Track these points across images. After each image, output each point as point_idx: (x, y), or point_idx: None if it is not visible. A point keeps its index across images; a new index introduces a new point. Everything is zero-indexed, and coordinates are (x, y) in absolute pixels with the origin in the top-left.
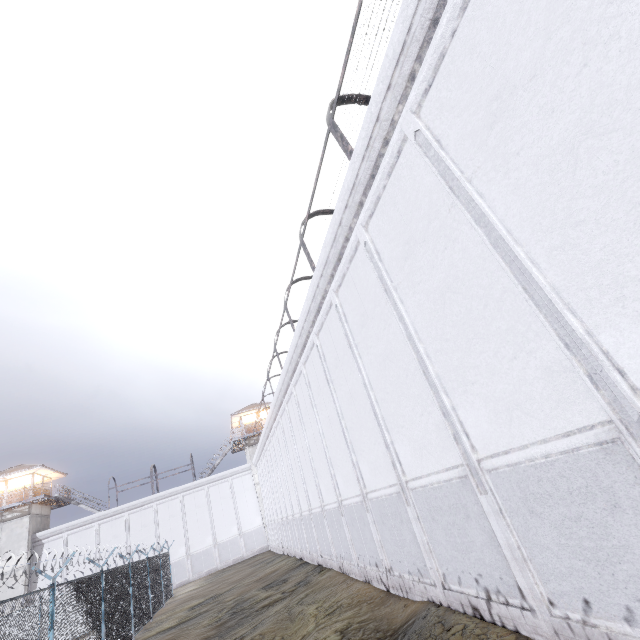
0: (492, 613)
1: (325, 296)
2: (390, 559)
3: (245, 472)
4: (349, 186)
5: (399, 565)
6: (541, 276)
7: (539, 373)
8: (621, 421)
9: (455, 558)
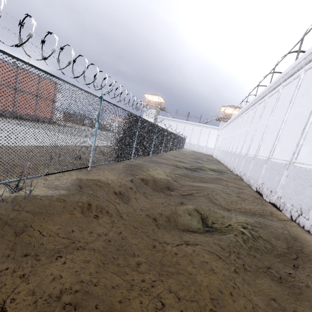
0: (242, 177)
1: (266, 95)
2: (236, 166)
3: (216, 129)
4: (285, 72)
5: (236, 168)
6: (280, 132)
7: (270, 147)
8: (268, 158)
9: (244, 169)
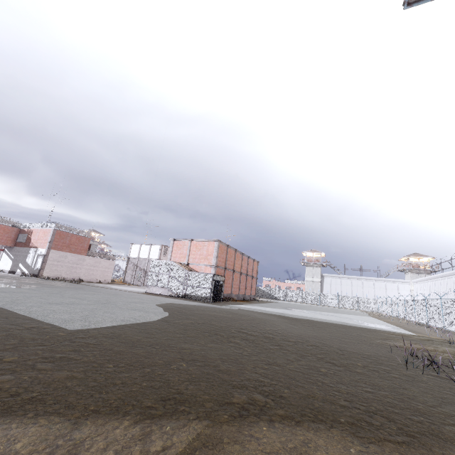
0: None
1: None
2: None
3: (406, 283)
4: None
5: None
6: None
7: None
8: None
9: None
